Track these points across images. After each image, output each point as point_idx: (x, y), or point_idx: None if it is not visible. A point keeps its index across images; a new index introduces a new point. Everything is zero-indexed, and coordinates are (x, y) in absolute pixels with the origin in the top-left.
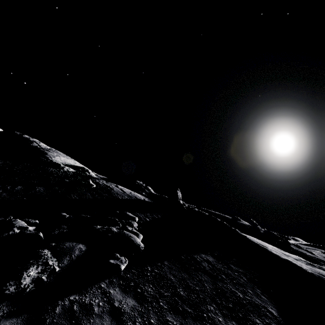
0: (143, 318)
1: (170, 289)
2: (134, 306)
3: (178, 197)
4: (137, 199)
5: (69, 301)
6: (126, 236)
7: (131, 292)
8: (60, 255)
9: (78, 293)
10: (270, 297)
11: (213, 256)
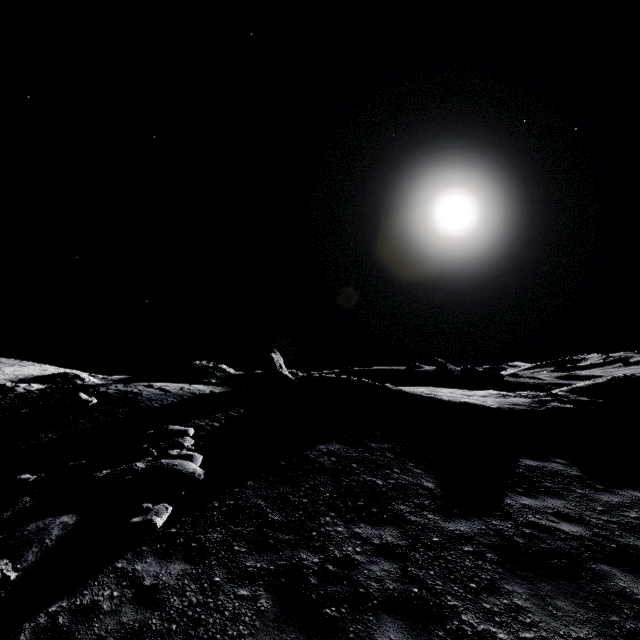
0: (201, 581)
1: (254, 521)
2: (183, 572)
3: (276, 366)
4: (196, 395)
5: (47, 616)
6: (164, 468)
7: (178, 554)
8: (17, 550)
9: (68, 595)
10: (429, 467)
11: (340, 442)
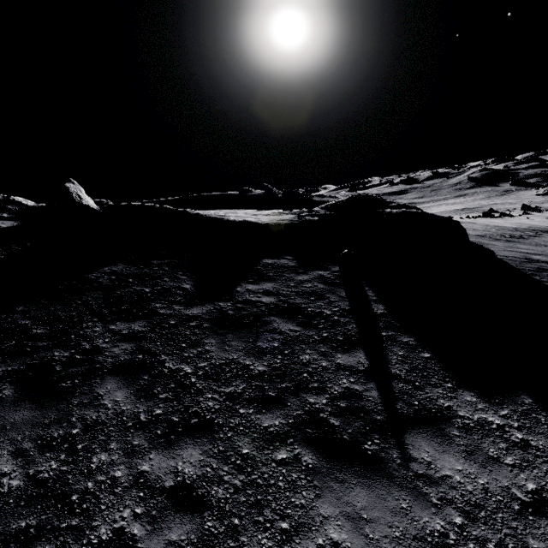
0: None
1: (16, 337)
2: None
3: (72, 196)
4: None
5: None
6: None
7: None
8: None
9: None
10: (194, 273)
11: (126, 262)
